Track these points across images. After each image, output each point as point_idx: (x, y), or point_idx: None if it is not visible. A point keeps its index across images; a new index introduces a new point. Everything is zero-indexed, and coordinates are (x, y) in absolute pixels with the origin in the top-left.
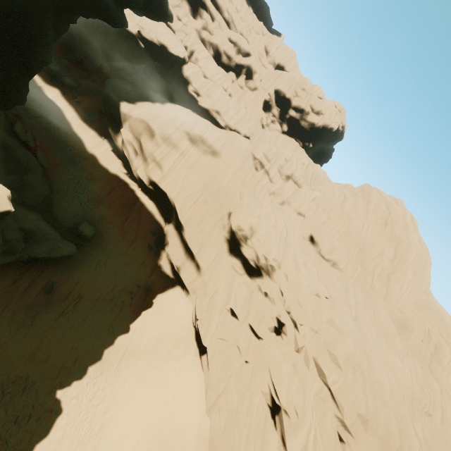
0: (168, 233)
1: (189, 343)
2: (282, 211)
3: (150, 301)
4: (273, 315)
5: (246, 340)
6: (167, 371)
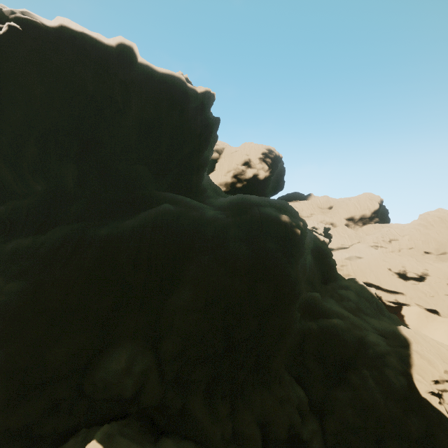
0: (377, 293)
1: (430, 314)
2: (402, 253)
3: (401, 315)
4: (444, 284)
5: (446, 298)
6: (434, 325)
